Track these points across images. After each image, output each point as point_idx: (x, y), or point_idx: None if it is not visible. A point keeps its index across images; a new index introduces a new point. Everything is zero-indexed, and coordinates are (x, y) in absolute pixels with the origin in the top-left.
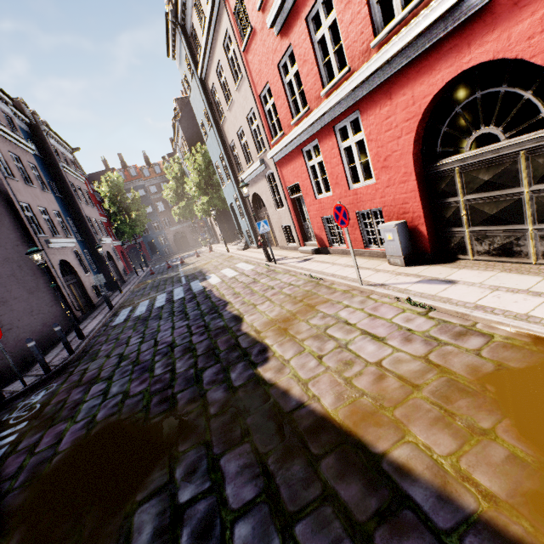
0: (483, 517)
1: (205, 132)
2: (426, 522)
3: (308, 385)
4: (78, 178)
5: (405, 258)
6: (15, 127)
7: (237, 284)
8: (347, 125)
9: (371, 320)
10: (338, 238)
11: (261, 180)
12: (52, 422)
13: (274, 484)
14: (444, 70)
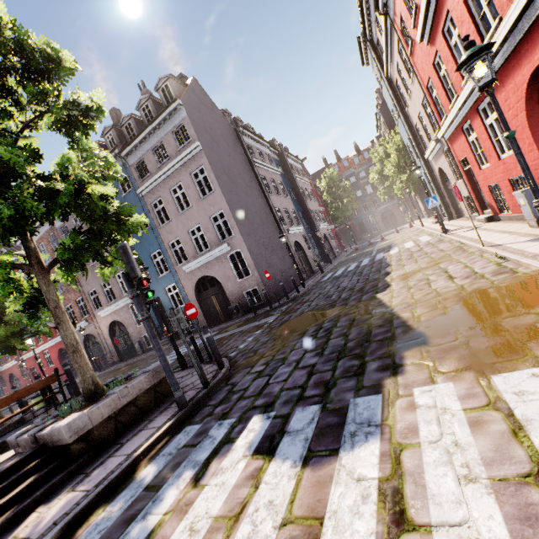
0: (410, 325)
1: (395, 119)
2: (391, 326)
3: (393, 298)
4: (305, 182)
5: (538, 221)
6: (271, 160)
7: (406, 253)
8: (485, 107)
9: (461, 269)
10: (505, 204)
11: (441, 156)
12: (288, 313)
13: (354, 322)
14: (526, 65)
